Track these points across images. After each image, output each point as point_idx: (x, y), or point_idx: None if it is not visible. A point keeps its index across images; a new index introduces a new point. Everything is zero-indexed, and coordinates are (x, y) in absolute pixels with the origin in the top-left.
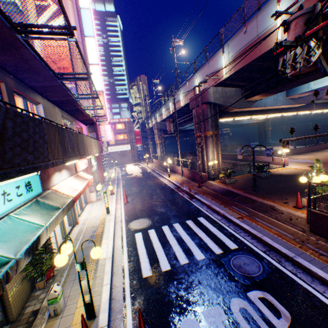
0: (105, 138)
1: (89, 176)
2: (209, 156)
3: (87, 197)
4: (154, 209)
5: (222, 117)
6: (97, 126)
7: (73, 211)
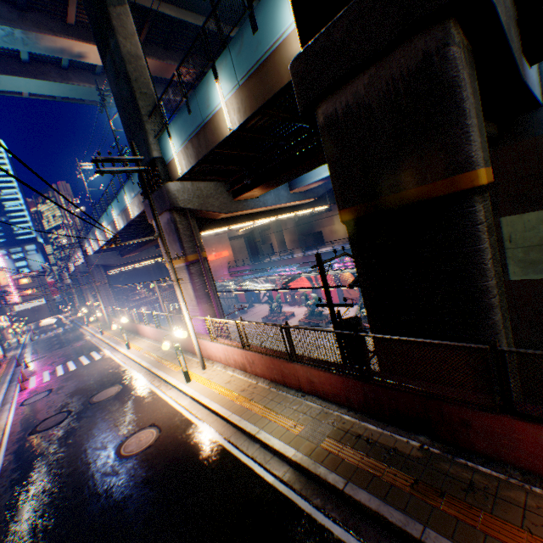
0: (13, 301)
1: (10, 323)
2: (91, 299)
3: (8, 337)
4: (49, 330)
5: None
6: (6, 297)
7: (4, 338)
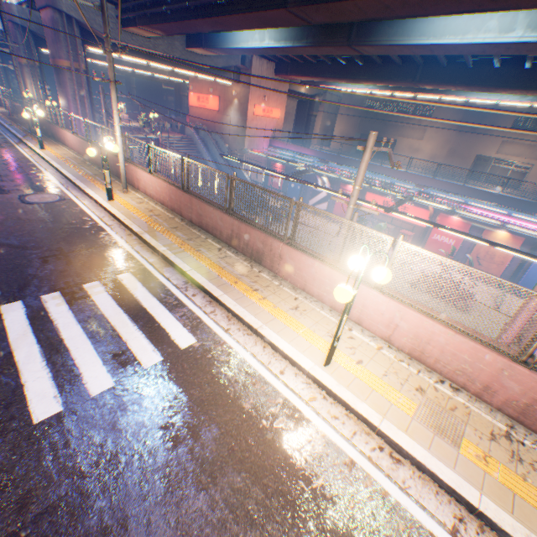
0: None
1: None
2: (30, 89)
3: None
4: None
5: (45, 48)
6: None
7: None
